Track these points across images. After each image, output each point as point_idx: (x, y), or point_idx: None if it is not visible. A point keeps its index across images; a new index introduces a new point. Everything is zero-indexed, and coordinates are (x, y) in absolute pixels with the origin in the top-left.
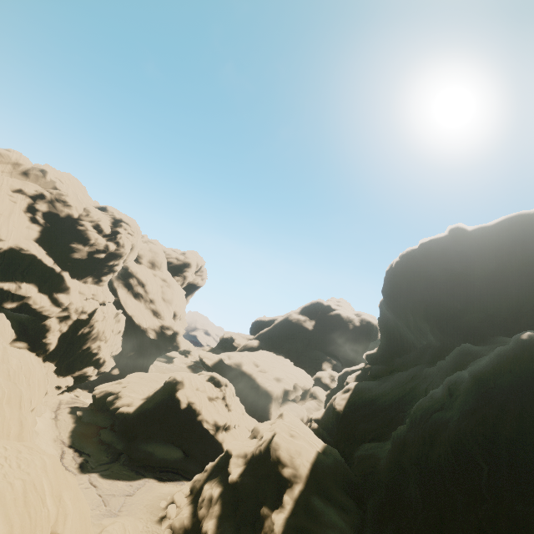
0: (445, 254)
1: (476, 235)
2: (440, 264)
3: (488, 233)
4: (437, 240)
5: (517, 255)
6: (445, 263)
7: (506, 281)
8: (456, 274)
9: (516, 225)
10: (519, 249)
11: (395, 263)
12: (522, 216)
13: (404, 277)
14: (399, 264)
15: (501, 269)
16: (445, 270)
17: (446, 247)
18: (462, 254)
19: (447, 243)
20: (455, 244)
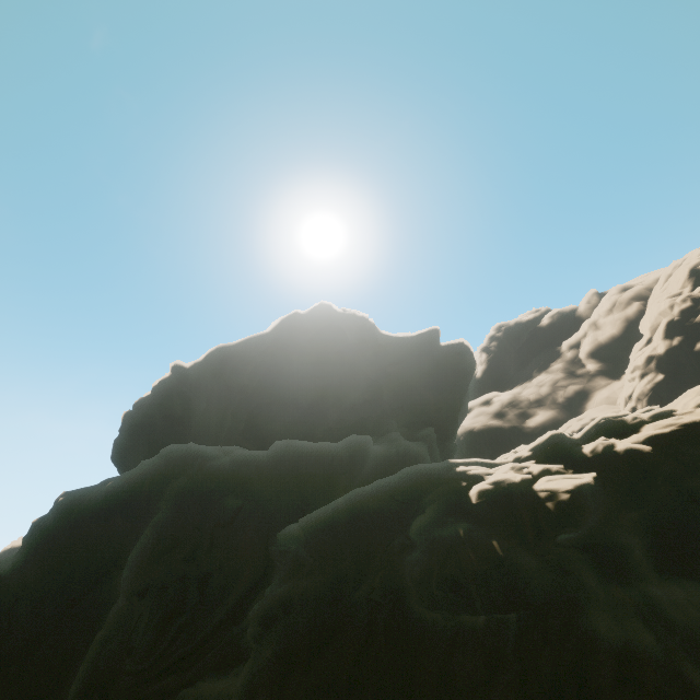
0: (168, 398)
1: (194, 372)
2: (163, 411)
3: (201, 369)
4: (164, 382)
5: (215, 391)
6: (168, 408)
7: (210, 420)
8: (173, 421)
9: (215, 359)
10: (216, 384)
11: (123, 416)
12: (219, 349)
13: (129, 434)
14: (127, 417)
15: (208, 407)
16: (165, 417)
17: (172, 389)
18: (182, 395)
19: (172, 384)
20: (179, 384)
